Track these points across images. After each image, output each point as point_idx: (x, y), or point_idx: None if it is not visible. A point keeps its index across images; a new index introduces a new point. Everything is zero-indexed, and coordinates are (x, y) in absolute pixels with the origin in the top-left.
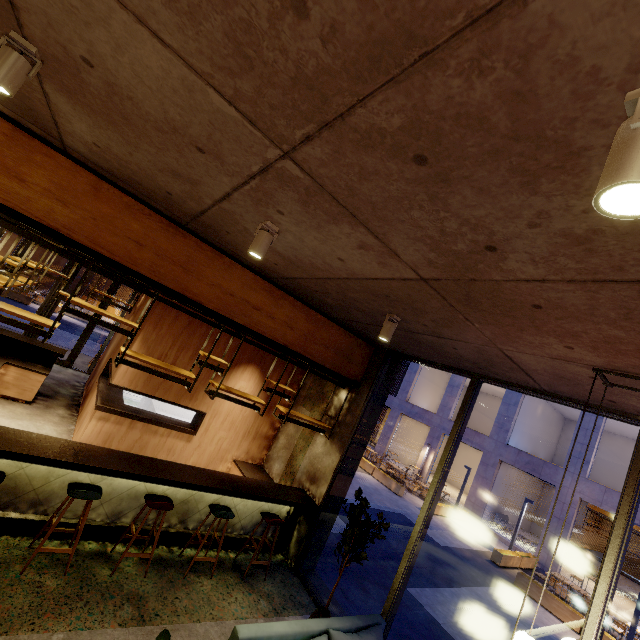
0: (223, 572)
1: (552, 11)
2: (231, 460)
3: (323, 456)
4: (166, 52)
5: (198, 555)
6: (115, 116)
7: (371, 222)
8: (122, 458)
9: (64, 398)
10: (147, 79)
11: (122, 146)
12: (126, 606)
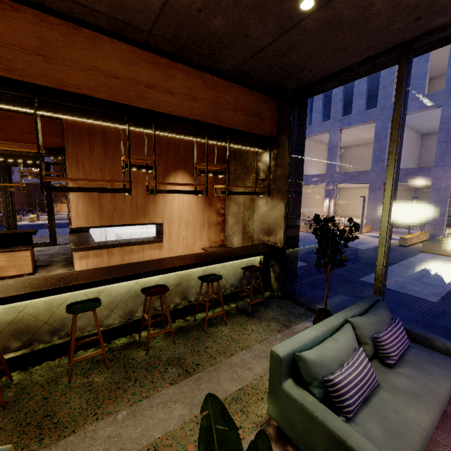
0: (232, 318)
1: None
2: (200, 250)
3: (269, 212)
4: None
5: (208, 315)
6: None
7: None
8: (104, 271)
9: (59, 263)
10: None
11: None
12: (170, 369)
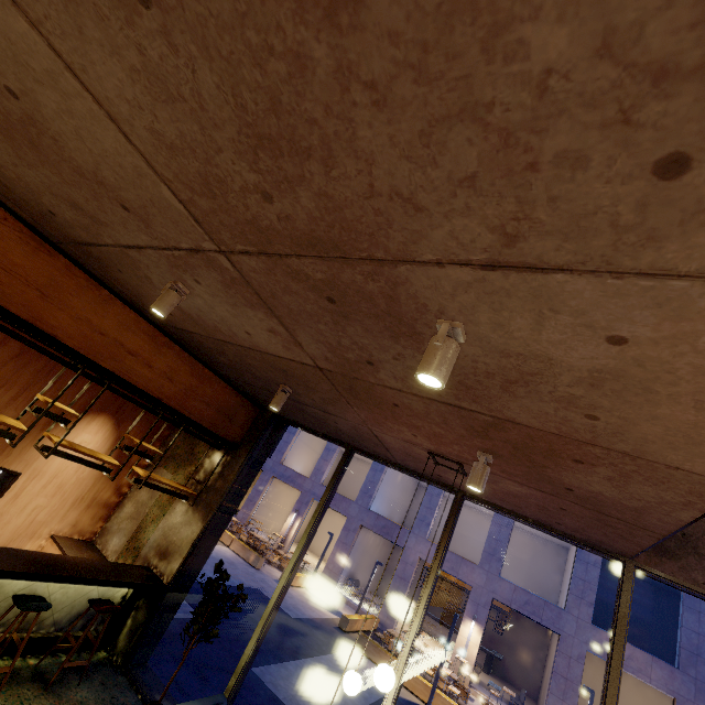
0: (17, 685)
1: (408, 275)
2: (47, 536)
3: (182, 526)
4: (129, 146)
5: None
6: (18, 135)
7: (285, 319)
8: None
9: None
10: (91, 143)
11: (6, 154)
12: None
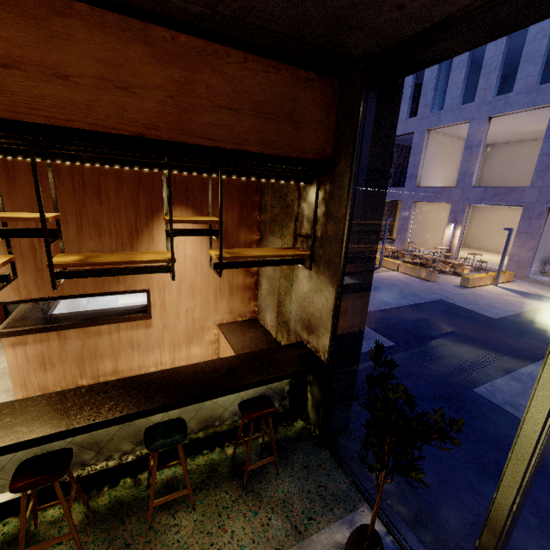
0: (214, 488)
1: None
2: (215, 326)
3: (312, 295)
4: None
5: (178, 473)
6: None
7: None
8: None
9: None
10: None
11: None
12: None
